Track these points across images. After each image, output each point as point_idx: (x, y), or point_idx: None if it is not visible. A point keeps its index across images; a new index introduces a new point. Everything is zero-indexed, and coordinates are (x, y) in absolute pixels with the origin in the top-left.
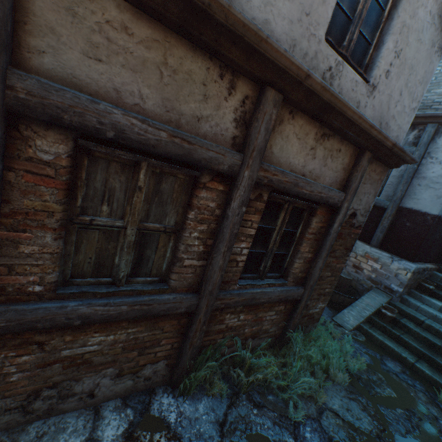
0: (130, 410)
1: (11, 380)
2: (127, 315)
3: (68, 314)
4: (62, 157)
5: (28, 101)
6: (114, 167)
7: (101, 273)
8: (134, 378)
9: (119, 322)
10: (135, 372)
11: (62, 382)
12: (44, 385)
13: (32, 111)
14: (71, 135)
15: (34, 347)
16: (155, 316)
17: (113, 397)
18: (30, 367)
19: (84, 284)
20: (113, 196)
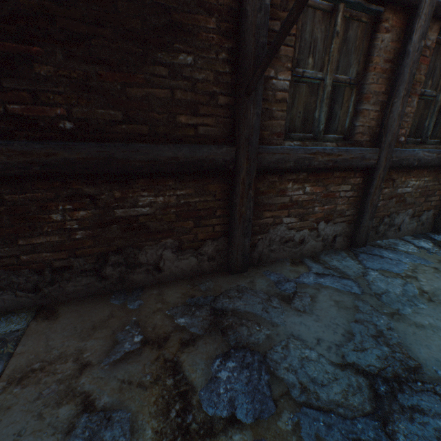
0: (423, 239)
1: (377, 205)
2: (433, 162)
3: (414, 157)
4: (433, 42)
5: (440, 4)
6: (439, 50)
7: (416, 135)
8: (416, 222)
9: (422, 171)
10: (418, 216)
11: (391, 214)
12: (385, 214)
13: (439, 10)
14: (440, 25)
15: (390, 183)
16: (438, 169)
17: (405, 234)
18: (385, 198)
19: (409, 143)
20: (434, 73)
